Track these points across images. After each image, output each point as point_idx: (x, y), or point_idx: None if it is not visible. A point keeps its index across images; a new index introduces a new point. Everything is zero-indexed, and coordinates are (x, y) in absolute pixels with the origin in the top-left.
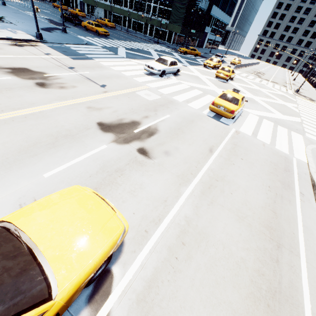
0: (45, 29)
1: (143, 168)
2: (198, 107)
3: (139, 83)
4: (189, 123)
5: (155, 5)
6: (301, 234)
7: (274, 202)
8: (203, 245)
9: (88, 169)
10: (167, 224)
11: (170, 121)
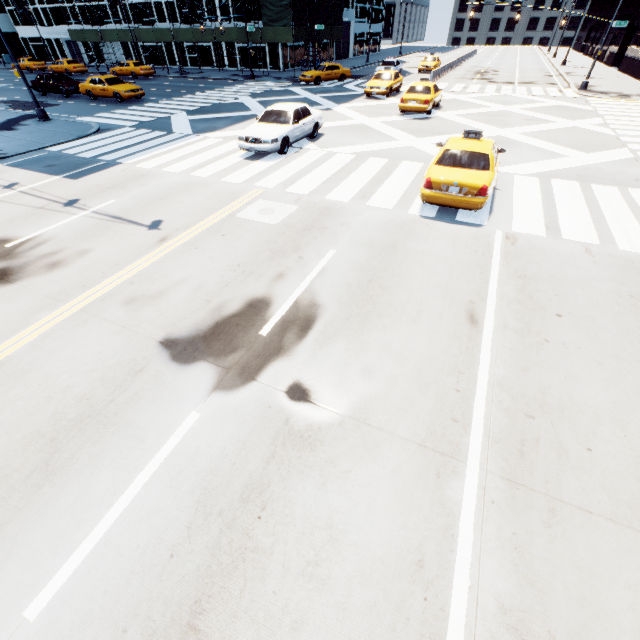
0: None
1: (319, 453)
2: (392, 202)
3: (239, 187)
4: (388, 254)
5: None
6: None
7: None
8: None
9: (161, 525)
10: None
11: (341, 266)
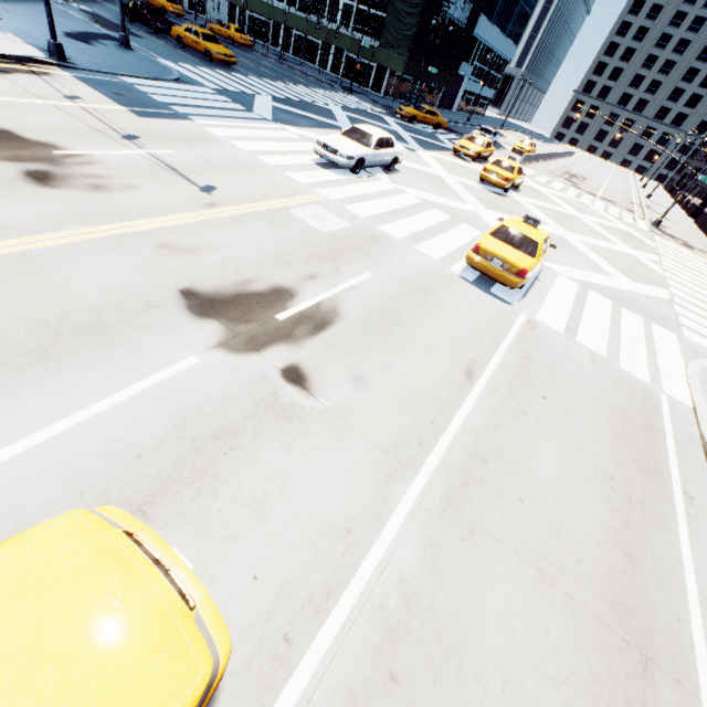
0: (76, 35)
1: (294, 426)
2: (439, 254)
3: (301, 187)
4: (417, 296)
5: (349, 3)
6: (698, 621)
7: (626, 523)
8: (447, 677)
9: (137, 431)
10: (350, 610)
11: (371, 289)
